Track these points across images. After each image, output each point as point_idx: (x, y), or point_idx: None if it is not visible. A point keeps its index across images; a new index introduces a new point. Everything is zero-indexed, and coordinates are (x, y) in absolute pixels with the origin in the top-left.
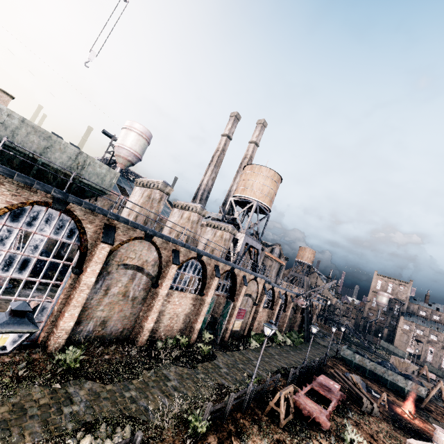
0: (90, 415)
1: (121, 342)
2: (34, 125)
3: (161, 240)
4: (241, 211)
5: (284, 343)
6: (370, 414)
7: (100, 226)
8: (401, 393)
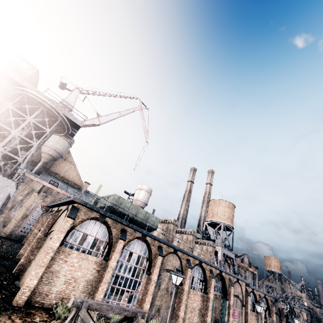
0: None
1: None
2: (134, 205)
3: (180, 253)
4: (214, 230)
5: None
6: None
7: (156, 247)
8: None
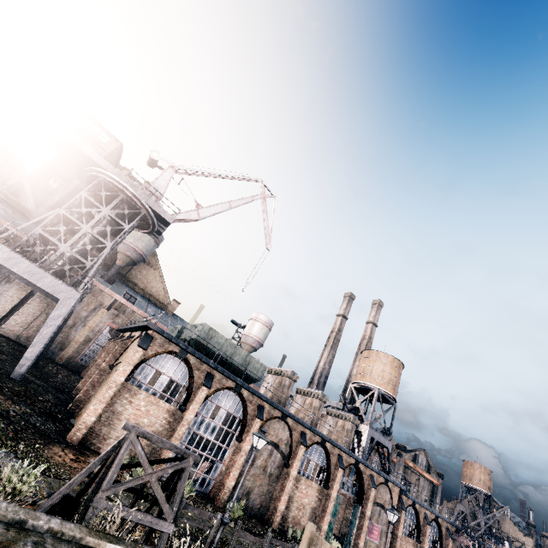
0: (255, 547)
1: (258, 519)
2: (230, 342)
3: (292, 421)
4: (363, 399)
5: None
6: None
7: (255, 405)
8: None
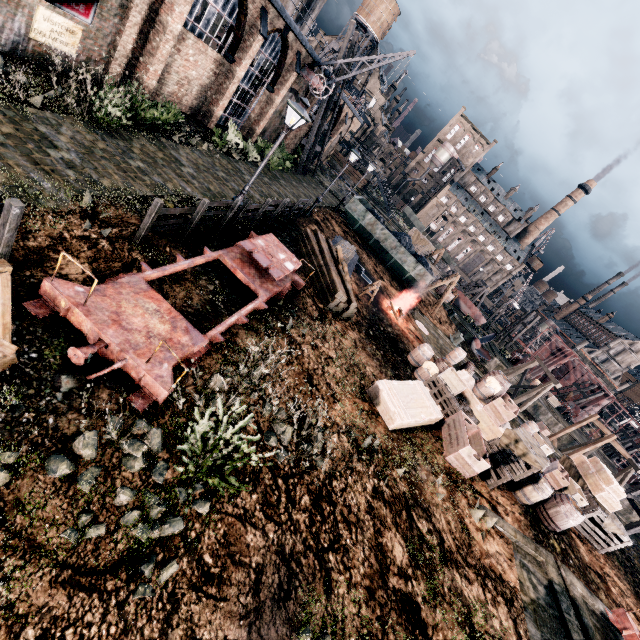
0: None
1: None
2: None
3: None
4: None
5: (245, 156)
6: (336, 317)
7: None
8: (399, 276)
